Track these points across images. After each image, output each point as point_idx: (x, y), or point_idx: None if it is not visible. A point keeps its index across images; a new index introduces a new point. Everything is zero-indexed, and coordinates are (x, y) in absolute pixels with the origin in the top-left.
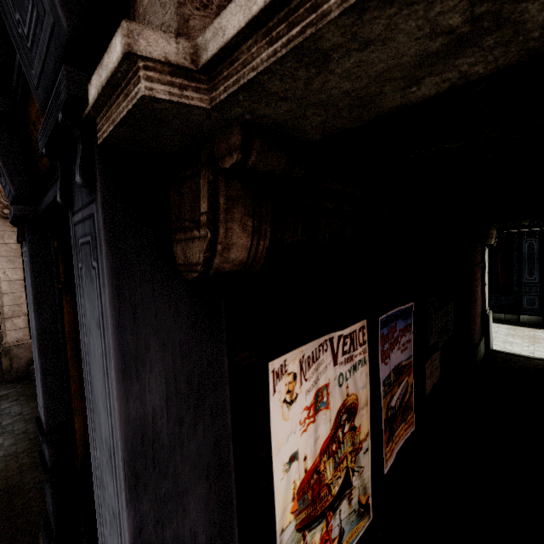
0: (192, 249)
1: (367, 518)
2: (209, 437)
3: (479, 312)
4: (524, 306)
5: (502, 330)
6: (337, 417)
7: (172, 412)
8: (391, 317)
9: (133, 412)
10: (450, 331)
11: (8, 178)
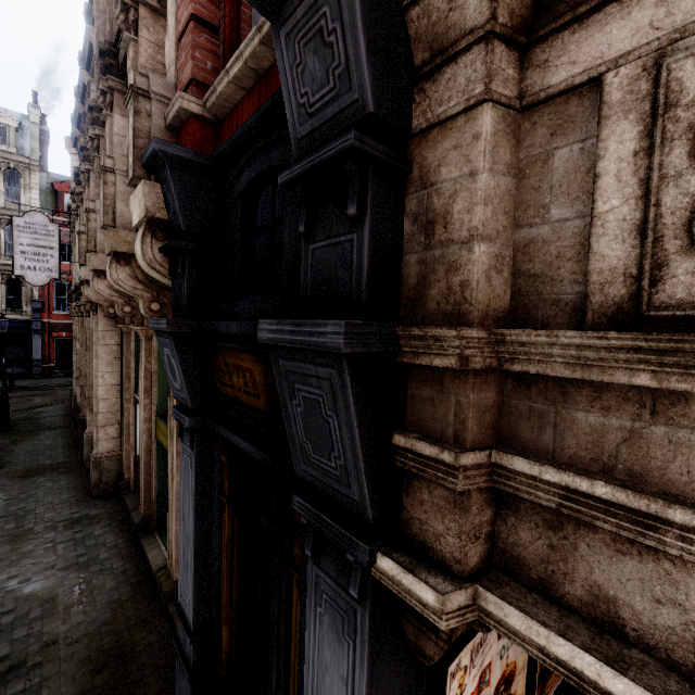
0: (426, 643)
1: None
2: None
3: None
4: None
5: None
6: (495, 691)
7: None
8: None
9: None
10: None
11: (188, 393)
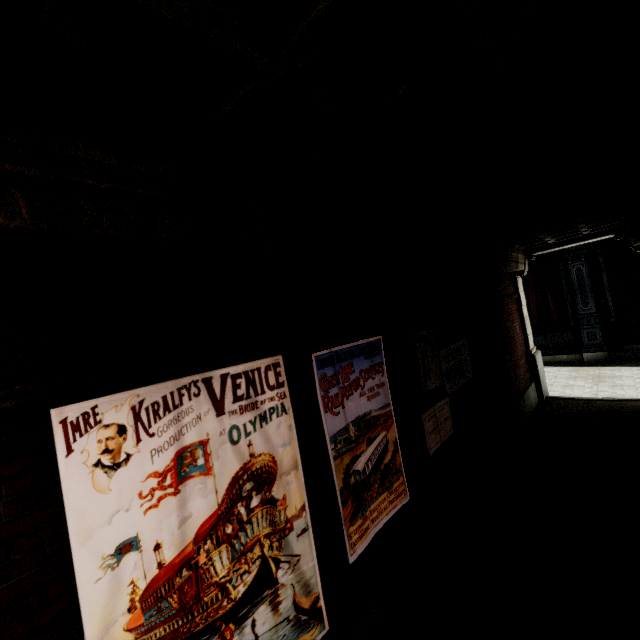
0: None
1: (318, 628)
2: None
3: (522, 352)
4: (586, 342)
5: (563, 373)
6: (231, 487)
7: None
8: (340, 354)
9: None
10: (466, 375)
11: None
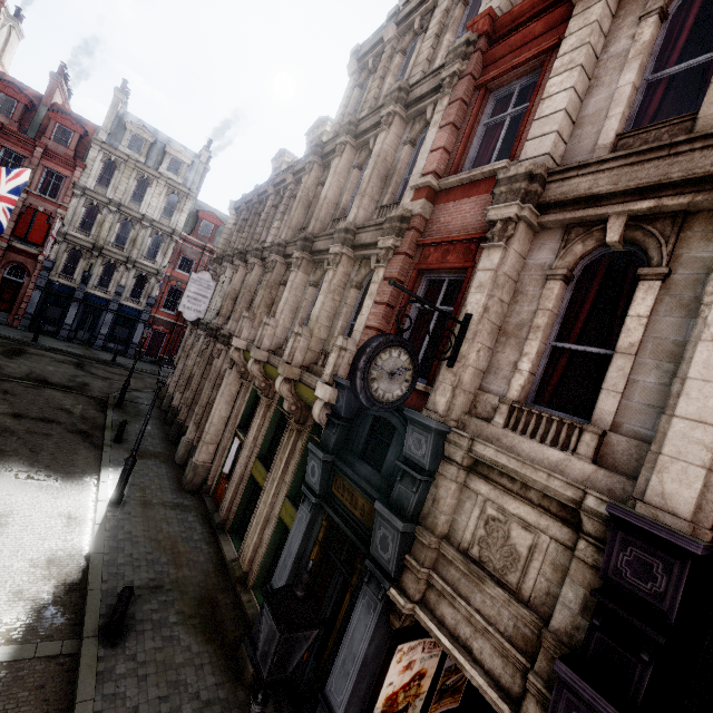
0: (396, 622)
1: None
2: (376, 665)
3: None
4: None
5: None
6: (414, 675)
7: (372, 655)
8: None
9: (367, 653)
10: None
11: (319, 487)
